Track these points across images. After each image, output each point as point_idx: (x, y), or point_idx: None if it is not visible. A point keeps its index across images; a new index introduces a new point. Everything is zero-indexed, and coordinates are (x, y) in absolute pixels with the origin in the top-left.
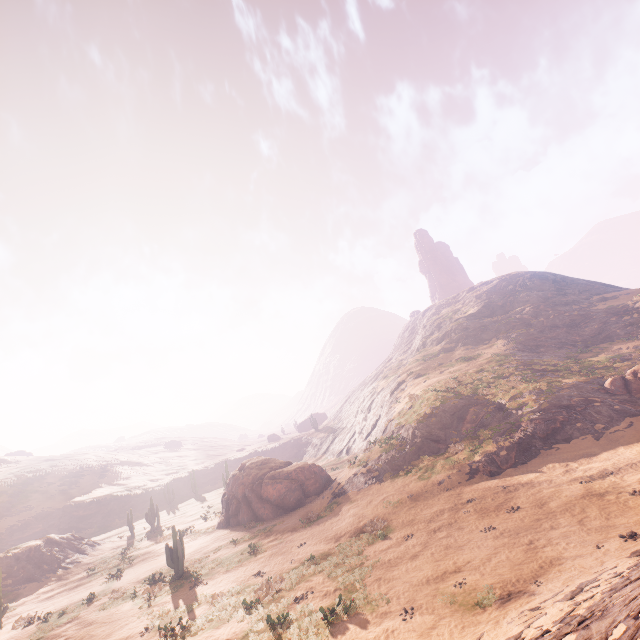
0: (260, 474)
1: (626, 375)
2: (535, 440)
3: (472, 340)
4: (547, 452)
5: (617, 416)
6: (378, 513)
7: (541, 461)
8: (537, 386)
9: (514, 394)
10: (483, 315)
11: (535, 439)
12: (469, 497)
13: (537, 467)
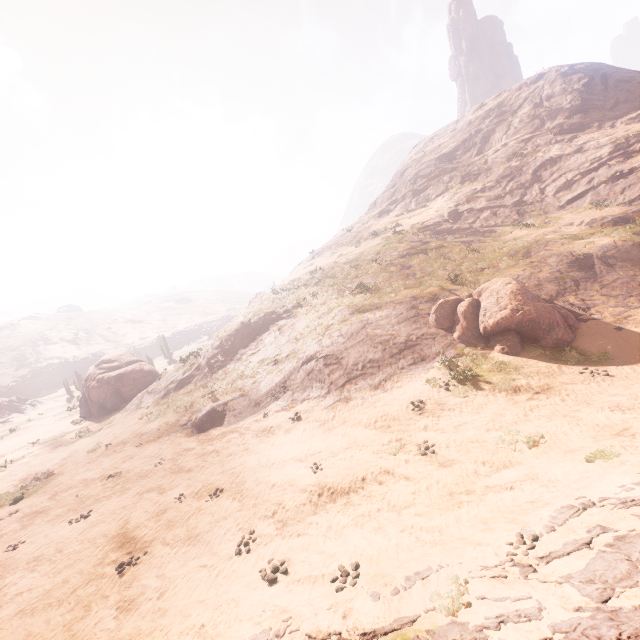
0: (95, 375)
1: (472, 294)
2: (277, 390)
3: (415, 200)
4: (273, 411)
5: (389, 370)
6: (73, 459)
7: (249, 426)
8: (355, 302)
9: (324, 311)
10: (457, 156)
11: (278, 389)
12: (123, 468)
13: (233, 435)
